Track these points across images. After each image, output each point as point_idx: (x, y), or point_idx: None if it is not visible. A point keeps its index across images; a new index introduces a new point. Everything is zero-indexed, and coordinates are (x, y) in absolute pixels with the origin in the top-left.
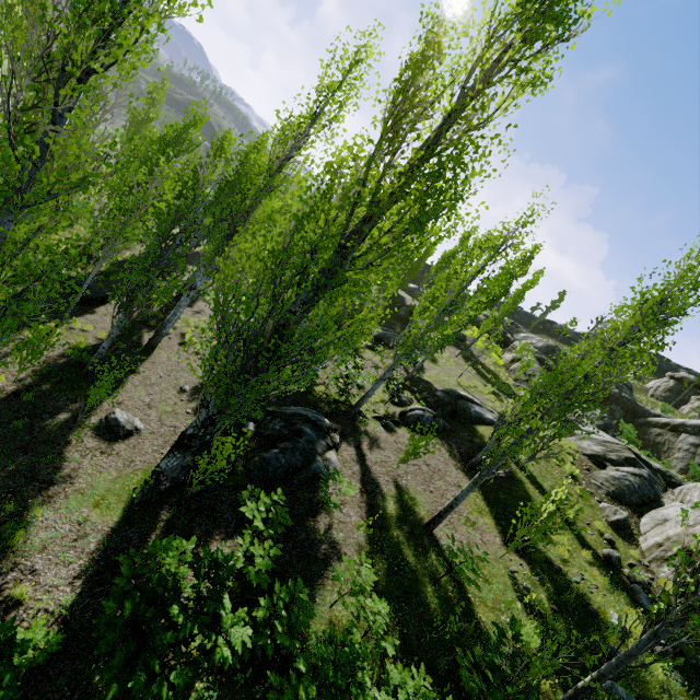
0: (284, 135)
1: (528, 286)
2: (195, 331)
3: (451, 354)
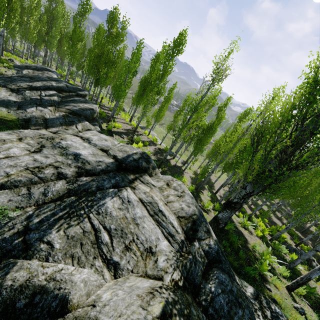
0: None
1: None
2: None
3: None
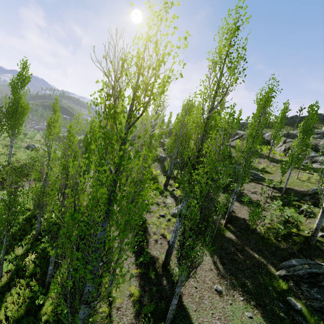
0: (215, 94)
1: (284, 112)
2: (164, 228)
3: (265, 163)
